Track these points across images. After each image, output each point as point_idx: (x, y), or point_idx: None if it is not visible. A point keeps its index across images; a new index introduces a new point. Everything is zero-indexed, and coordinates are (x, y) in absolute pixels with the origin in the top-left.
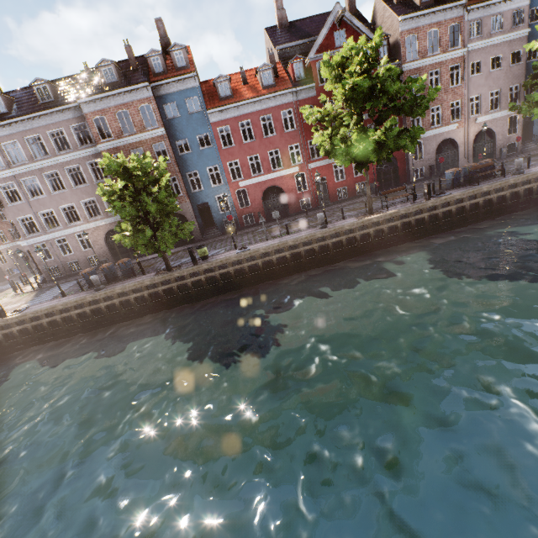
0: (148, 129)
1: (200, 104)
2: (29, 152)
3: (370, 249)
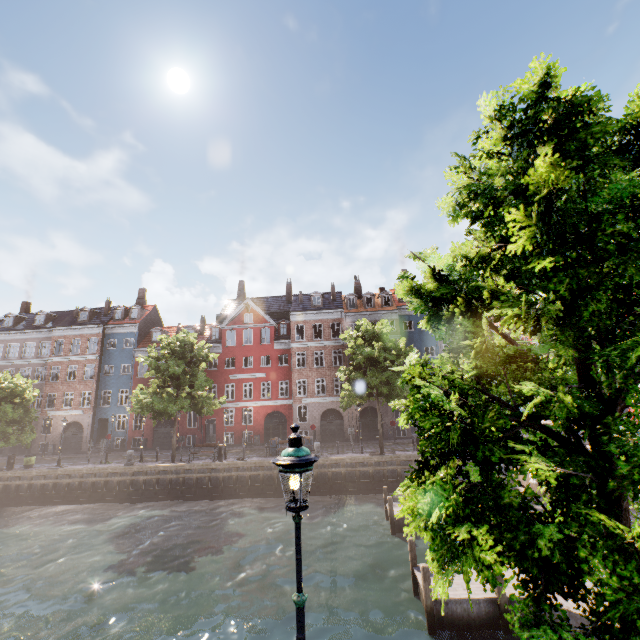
0: (88, 353)
1: (134, 343)
2: (6, 353)
3: (152, 497)
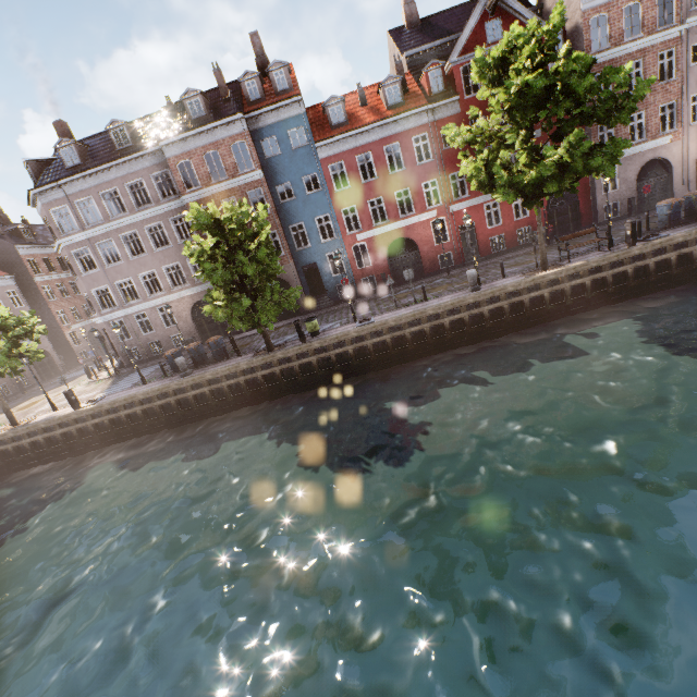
0: (242, 173)
1: (306, 136)
2: (104, 210)
3: (544, 318)
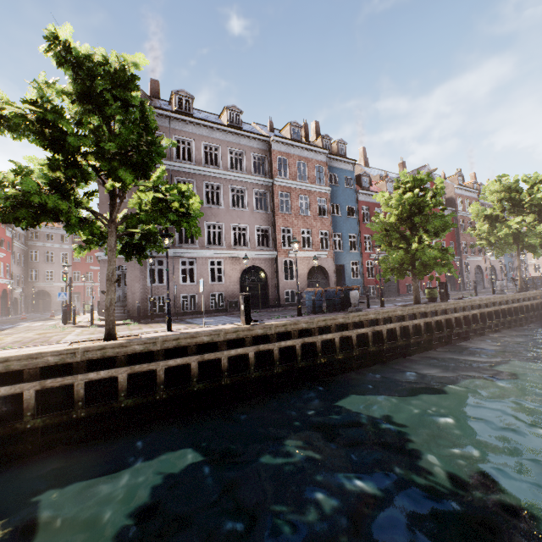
0: (317, 184)
1: (352, 184)
2: (200, 155)
3: (537, 318)
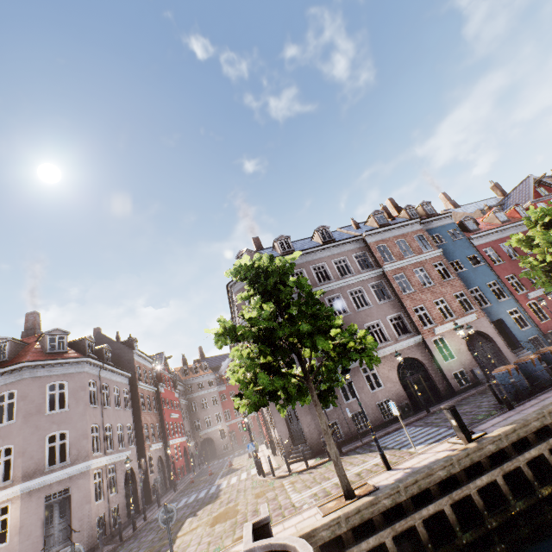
0: (425, 252)
1: (459, 234)
2: (313, 278)
3: None
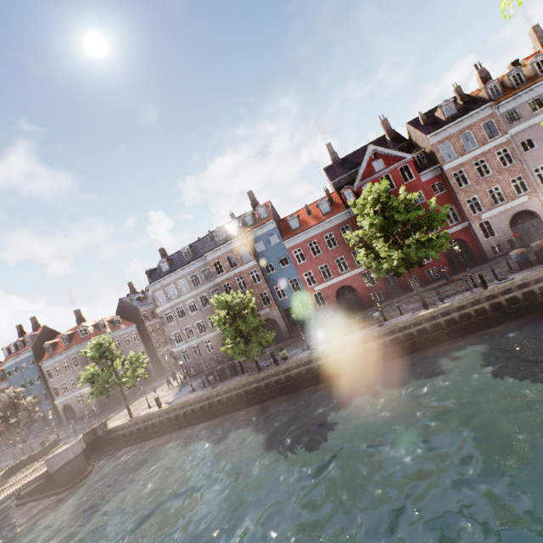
0: (245, 263)
1: (278, 238)
2: (179, 290)
3: (431, 342)
